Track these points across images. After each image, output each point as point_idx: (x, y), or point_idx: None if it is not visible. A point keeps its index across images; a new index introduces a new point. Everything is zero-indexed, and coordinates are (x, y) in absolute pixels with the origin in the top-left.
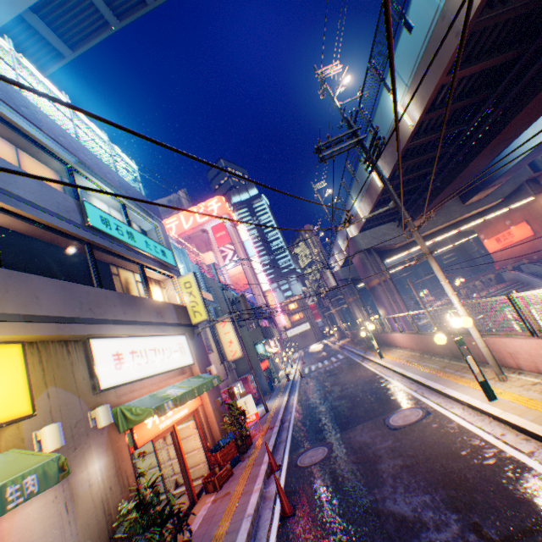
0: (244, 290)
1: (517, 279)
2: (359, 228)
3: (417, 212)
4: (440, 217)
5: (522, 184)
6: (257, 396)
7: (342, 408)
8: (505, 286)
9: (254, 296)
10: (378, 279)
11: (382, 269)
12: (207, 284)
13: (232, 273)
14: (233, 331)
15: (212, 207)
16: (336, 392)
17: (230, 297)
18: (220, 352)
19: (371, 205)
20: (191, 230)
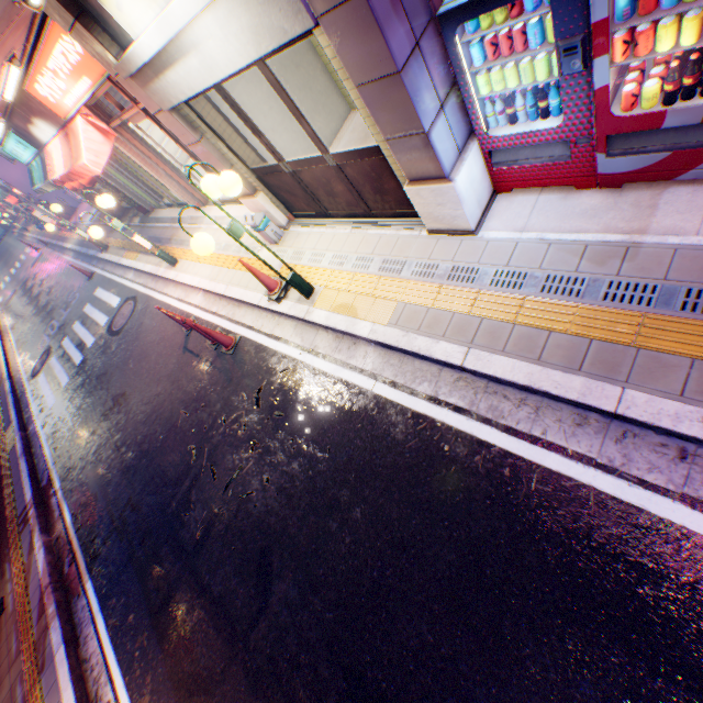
0: None
1: None
2: None
3: None
4: None
5: None
6: None
7: (31, 283)
8: None
9: None
10: None
11: None
12: None
13: None
14: None
15: None
16: (36, 290)
17: None
18: None
19: None
20: None
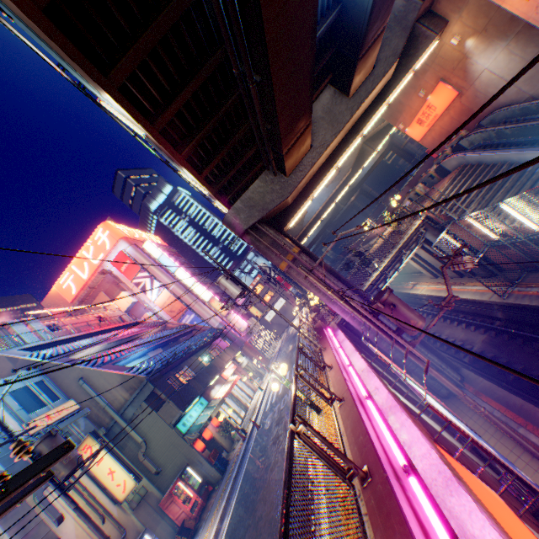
0: (184, 313)
1: (464, 162)
2: (221, 204)
3: (277, 144)
4: (326, 130)
5: (416, 27)
6: (199, 508)
7: None
8: (452, 180)
9: (198, 315)
10: (285, 262)
11: (283, 245)
12: (75, 376)
13: (160, 302)
14: (107, 455)
15: (102, 240)
16: None
17: (113, 379)
18: (98, 502)
19: (187, 171)
20: (93, 277)
